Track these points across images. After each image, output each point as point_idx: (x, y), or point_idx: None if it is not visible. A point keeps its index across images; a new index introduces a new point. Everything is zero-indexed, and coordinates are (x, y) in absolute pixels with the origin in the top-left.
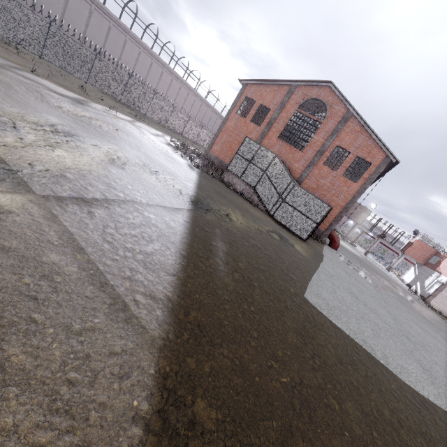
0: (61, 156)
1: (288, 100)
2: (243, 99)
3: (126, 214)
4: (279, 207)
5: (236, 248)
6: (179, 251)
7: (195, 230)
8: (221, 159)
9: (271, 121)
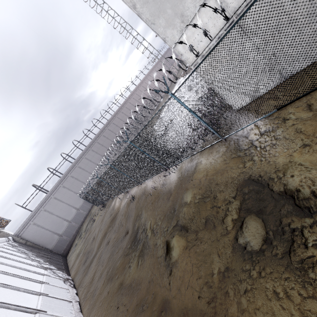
0: None
1: None
2: None
3: None
4: None
5: None
6: None
7: None
8: None
9: None
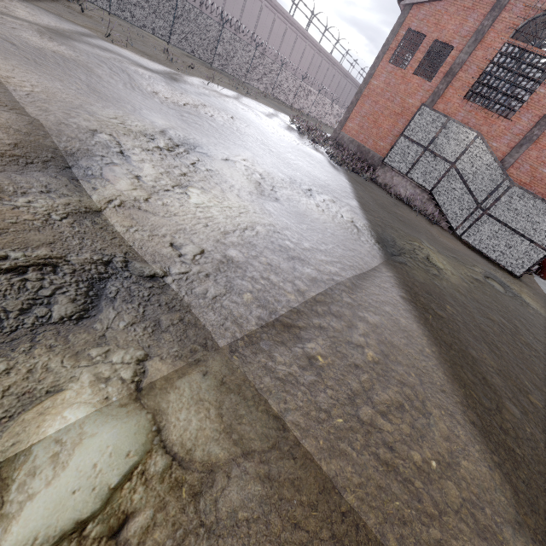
0: (203, 205)
1: (492, 23)
2: (402, 35)
3: (350, 334)
4: (474, 223)
5: (497, 351)
6: (463, 412)
7: (429, 322)
8: (359, 142)
9: (453, 68)
